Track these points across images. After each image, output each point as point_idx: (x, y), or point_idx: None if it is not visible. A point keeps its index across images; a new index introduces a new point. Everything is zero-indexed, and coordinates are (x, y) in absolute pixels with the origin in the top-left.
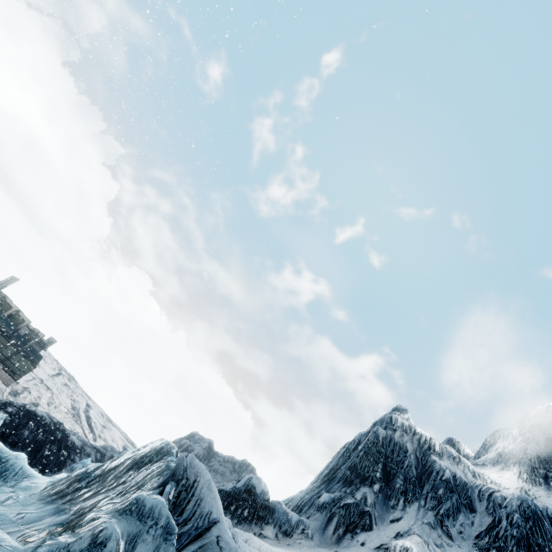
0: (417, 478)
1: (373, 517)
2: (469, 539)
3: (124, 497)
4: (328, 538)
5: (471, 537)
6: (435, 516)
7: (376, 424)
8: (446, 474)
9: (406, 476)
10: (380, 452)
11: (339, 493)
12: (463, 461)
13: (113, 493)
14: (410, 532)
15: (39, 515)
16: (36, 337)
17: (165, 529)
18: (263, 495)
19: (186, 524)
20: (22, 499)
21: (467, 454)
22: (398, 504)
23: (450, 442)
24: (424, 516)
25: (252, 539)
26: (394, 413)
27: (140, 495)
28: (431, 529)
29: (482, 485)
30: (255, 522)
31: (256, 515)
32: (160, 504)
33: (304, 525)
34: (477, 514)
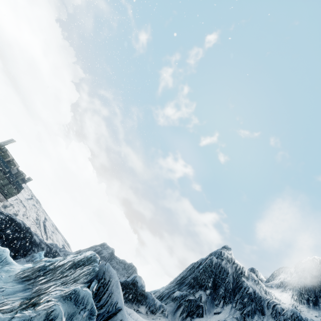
0: (232, 290)
1: (204, 309)
2: None
3: (66, 285)
4: (176, 318)
5: None
6: (240, 314)
7: (212, 254)
8: (250, 290)
9: (226, 288)
10: (212, 271)
11: (185, 292)
12: (260, 283)
13: (59, 282)
14: None
15: (13, 290)
16: (21, 176)
17: (89, 311)
18: (142, 287)
19: (102, 308)
20: (4, 278)
21: (261, 278)
22: (220, 303)
23: (252, 270)
24: (234, 313)
25: (133, 313)
26: (223, 249)
27: (77, 288)
28: None
29: (270, 299)
30: (135, 302)
31: (136, 298)
32: (88, 295)
33: (163, 308)
34: (265, 316)
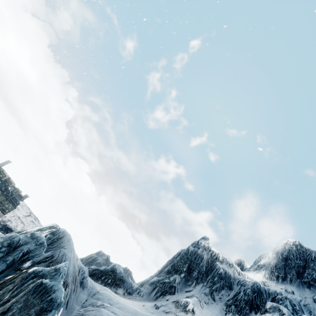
0: (206, 272)
1: (176, 288)
2: (224, 301)
3: None
4: (151, 297)
5: (225, 301)
6: (209, 290)
7: (190, 245)
8: (220, 270)
9: (199, 271)
10: (188, 258)
11: (162, 277)
12: (234, 266)
13: None
14: (193, 296)
15: None
16: (17, 192)
17: (41, 244)
18: (120, 274)
19: (53, 248)
20: None
21: (247, 268)
22: (192, 284)
23: (239, 261)
24: (204, 290)
25: (107, 289)
26: (201, 240)
27: (34, 232)
28: (205, 295)
29: (241, 278)
30: (114, 286)
31: (115, 283)
32: (42, 237)
33: (140, 290)
34: (232, 291)
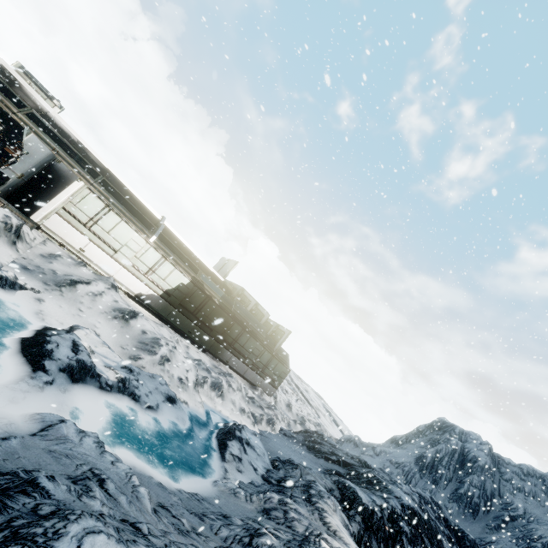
0: None
1: None
2: None
3: None
4: None
5: None
6: None
7: None
8: None
9: None
10: None
11: None
12: None
13: None
14: None
15: None
16: (280, 334)
17: None
18: None
19: None
20: None
21: None
22: None
23: None
24: None
25: None
26: None
27: None
28: None
29: None
30: None
31: None
32: None
33: None
34: None
